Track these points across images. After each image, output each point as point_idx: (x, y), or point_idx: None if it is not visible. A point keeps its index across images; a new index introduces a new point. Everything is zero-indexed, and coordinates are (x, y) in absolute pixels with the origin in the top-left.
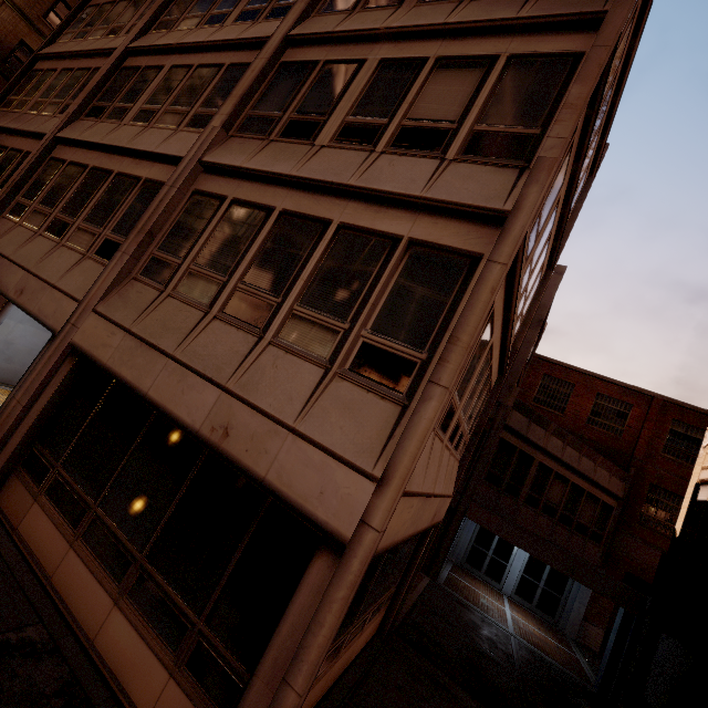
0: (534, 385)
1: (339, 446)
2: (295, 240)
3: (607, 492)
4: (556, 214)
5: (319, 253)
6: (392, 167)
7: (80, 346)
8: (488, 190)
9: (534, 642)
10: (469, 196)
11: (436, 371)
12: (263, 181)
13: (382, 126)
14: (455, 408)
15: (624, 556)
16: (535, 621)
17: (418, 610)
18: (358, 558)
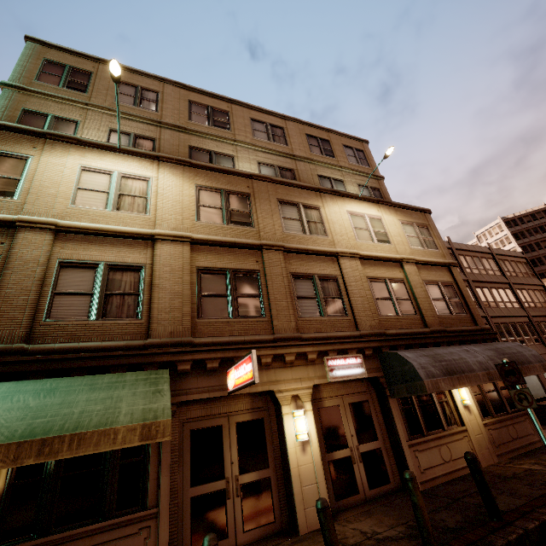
0: None
1: None
2: None
3: None
4: None
5: None
6: None
7: None
8: None
9: None
10: None
11: None
12: (539, 317)
13: (540, 303)
14: None
15: None
16: None
17: None
18: None
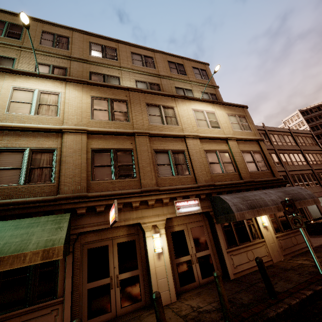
0: None
1: None
2: None
3: None
4: None
5: None
6: None
7: None
8: None
9: None
10: None
11: None
12: (319, 169)
13: (319, 161)
14: None
15: None
16: None
17: None
18: None
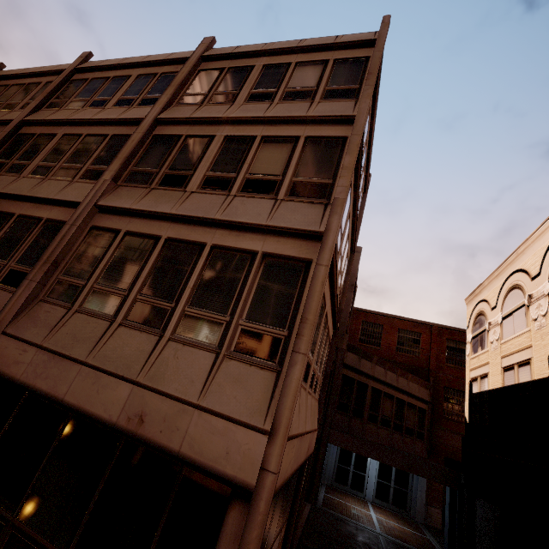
0: (357, 330)
1: (235, 412)
2: (180, 259)
3: (420, 399)
4: (350, 221)
5: (199, 267)
6: (243, 205)
7: None
8: (308, 219)
9: (397, 535)
10: (297, 223)
11: (296, 343)
12: (150, 218)
13: (232, 178)
14: (310, 363)
15: (441, 446)
16: (394, 516)
17: (307, 535)
18: (264, 499)
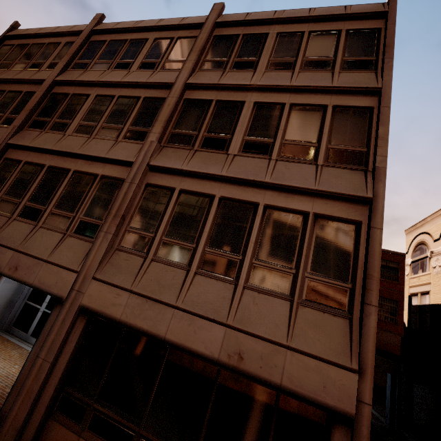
0: None
1: (323, 353)
2: (237, 217)
3: None
4: None
5: (257, 225)
6: (288, 170)
7: (90, 307)
8: (353, 185)
9: None
10: (344, 188)
11: (367, 296)
12: (200, 178)
13: (270, 143)
14: None
15: None
16: None
17: None
18: (365, 425)
